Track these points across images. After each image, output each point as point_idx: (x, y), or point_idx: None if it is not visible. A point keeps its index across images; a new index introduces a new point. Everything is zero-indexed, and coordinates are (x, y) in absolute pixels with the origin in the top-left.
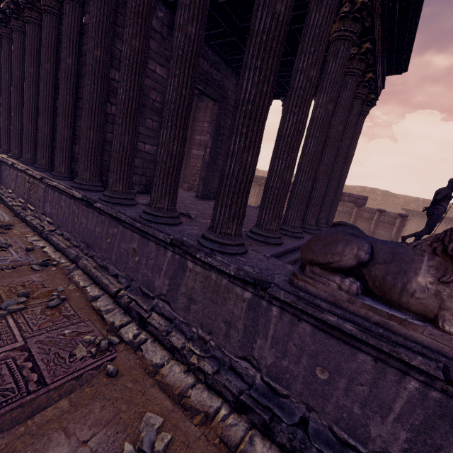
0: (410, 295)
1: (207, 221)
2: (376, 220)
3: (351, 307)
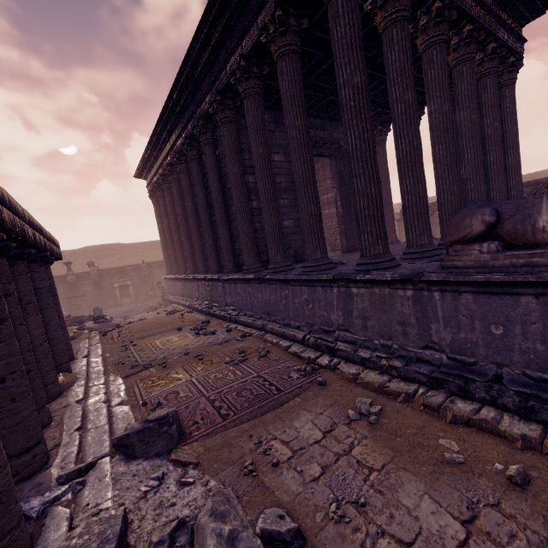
0: (542, 232)
1: None
2: None
3: (496, 263)
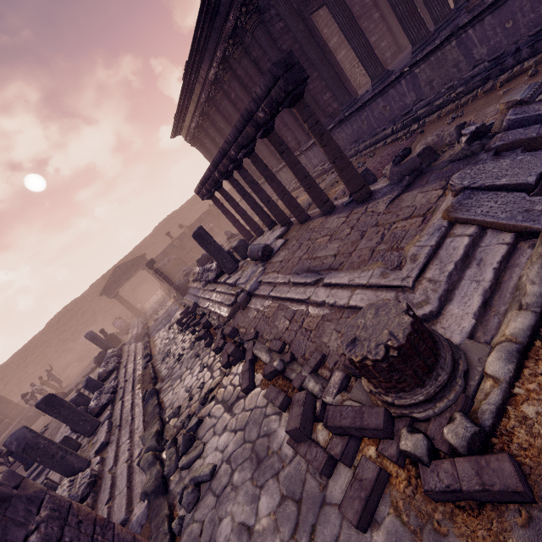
0: None
1: (403, 63)
2: None
3: None
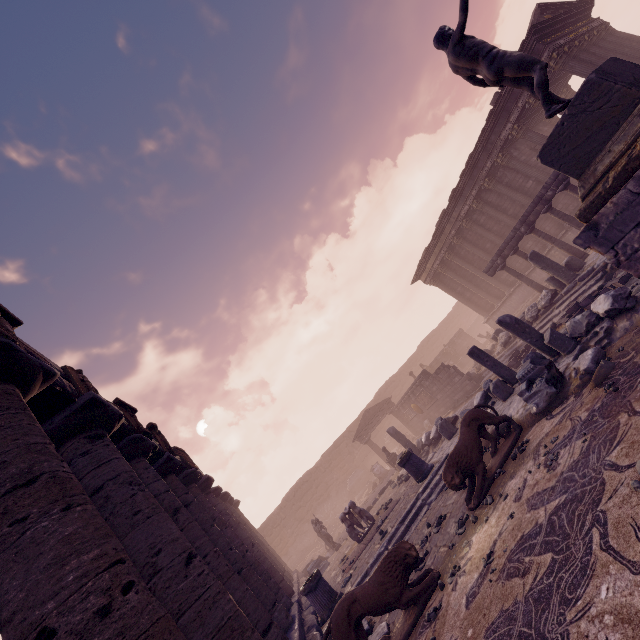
0: None
1: None
2: None
3: None
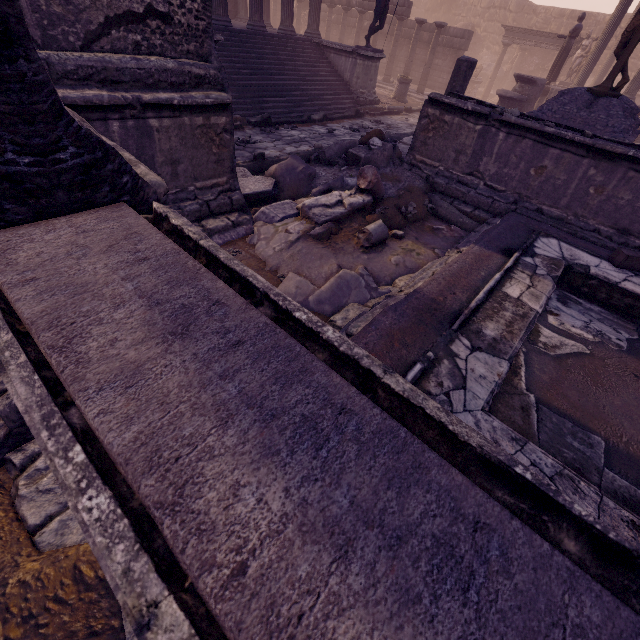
0: None
1: None
2: (414, 38)
3: None
